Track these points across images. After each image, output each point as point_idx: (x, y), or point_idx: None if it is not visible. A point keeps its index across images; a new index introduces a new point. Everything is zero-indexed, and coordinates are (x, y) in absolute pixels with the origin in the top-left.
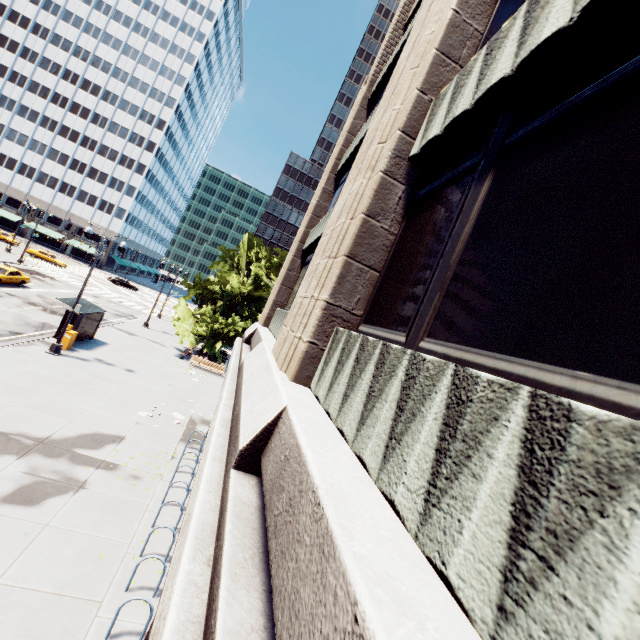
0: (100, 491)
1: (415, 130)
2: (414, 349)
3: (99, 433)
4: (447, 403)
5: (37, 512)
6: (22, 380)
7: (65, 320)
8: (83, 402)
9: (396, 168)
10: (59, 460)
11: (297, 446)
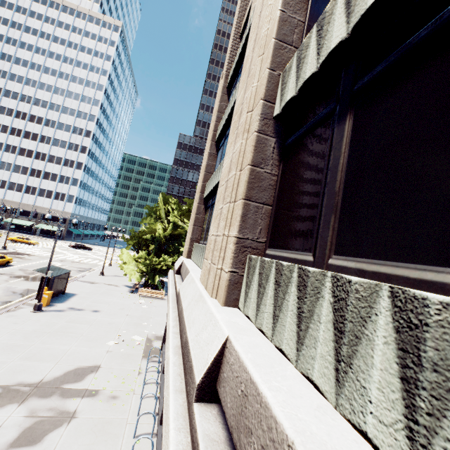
0: (88, 417)
1: (273, 97)
2: (324, 266)
3: (80, 367)
4: (395, 326)
5: (40, 449)
6: (15, 338)
7: (42, 284)
8: (64, 345)
9: (266, 127)
10: (52, 398)
11: (252, 382)
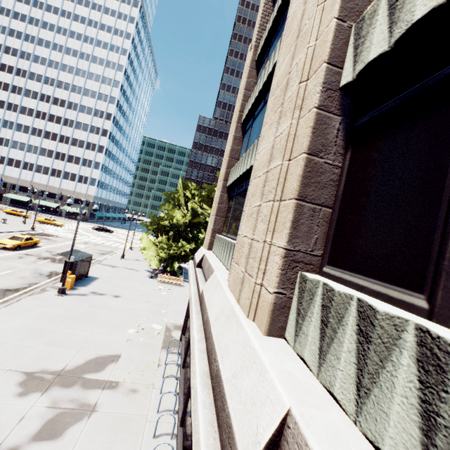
0: (108, 411)
1: (340, 59)
2: None
3: (101, 356)
4: None
5: (60, 445)
6: (40, 322)
7: (65, 268)
8: (86, 331)
9: (329, 101)
10: (73, 388)
11: None
